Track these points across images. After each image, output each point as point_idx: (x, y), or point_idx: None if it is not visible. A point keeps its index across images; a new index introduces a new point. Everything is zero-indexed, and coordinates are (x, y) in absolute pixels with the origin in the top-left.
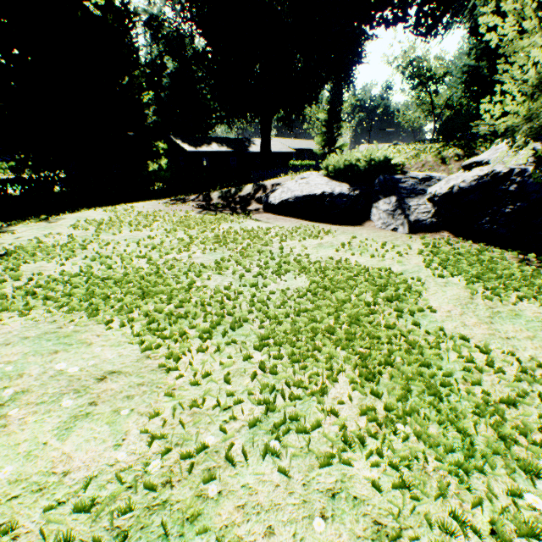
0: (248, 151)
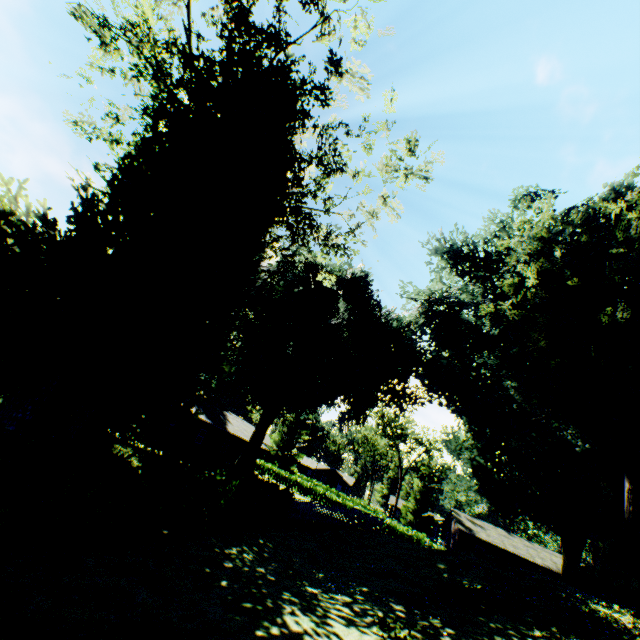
0: (227, 429)
